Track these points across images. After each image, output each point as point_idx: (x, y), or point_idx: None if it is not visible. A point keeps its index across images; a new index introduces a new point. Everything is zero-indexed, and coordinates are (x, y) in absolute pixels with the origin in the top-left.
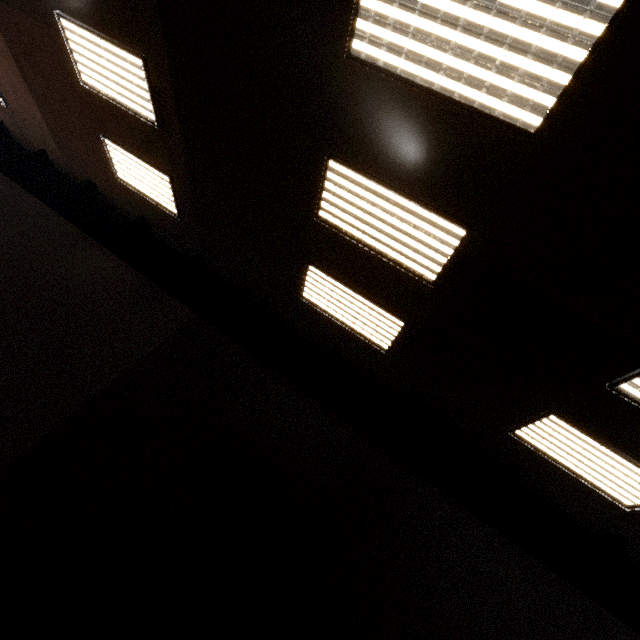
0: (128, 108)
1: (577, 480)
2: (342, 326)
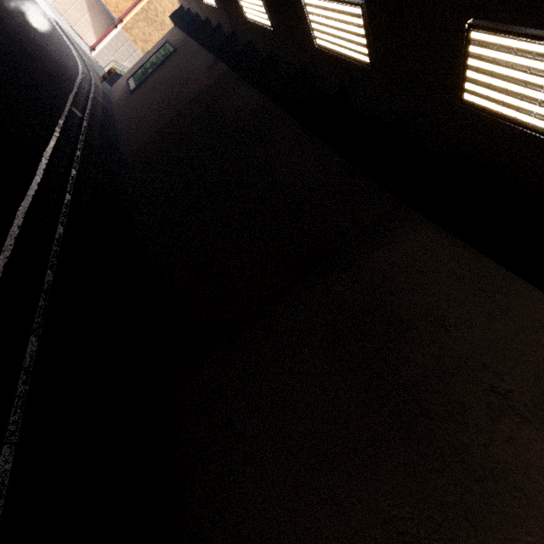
0: None
1: (354, 65)
2: (262, 27)
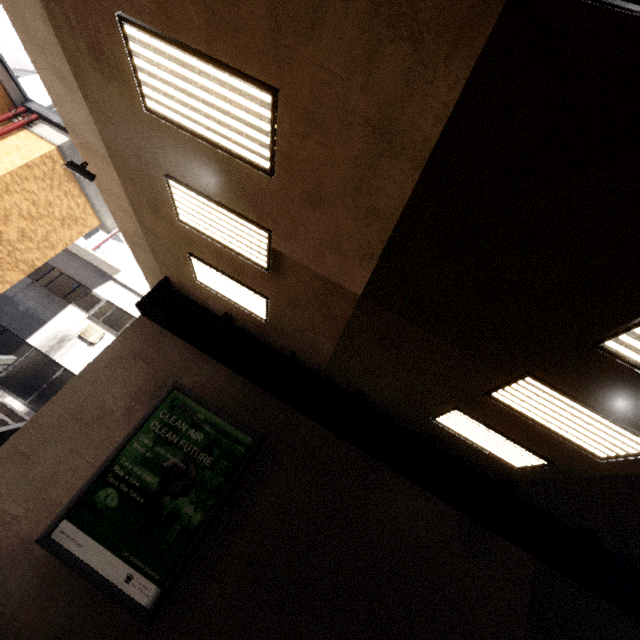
0: (558, 434)
1: None
2: None
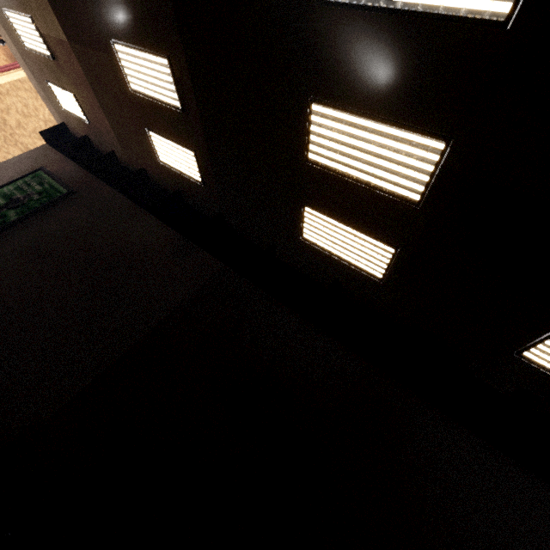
0: (161, 102)
1: None
2: (339, 261)
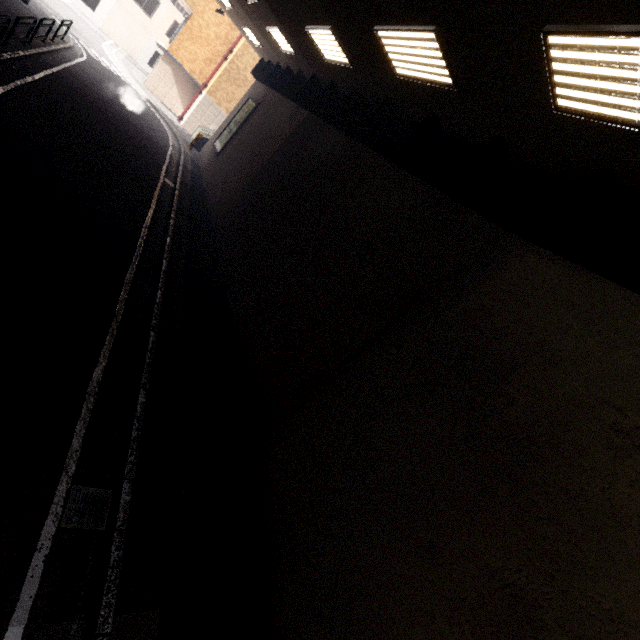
0: (253, 1)
1: (439, 90)
2: (342, 66)
